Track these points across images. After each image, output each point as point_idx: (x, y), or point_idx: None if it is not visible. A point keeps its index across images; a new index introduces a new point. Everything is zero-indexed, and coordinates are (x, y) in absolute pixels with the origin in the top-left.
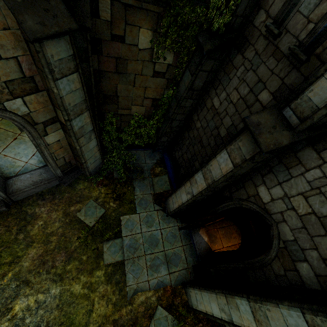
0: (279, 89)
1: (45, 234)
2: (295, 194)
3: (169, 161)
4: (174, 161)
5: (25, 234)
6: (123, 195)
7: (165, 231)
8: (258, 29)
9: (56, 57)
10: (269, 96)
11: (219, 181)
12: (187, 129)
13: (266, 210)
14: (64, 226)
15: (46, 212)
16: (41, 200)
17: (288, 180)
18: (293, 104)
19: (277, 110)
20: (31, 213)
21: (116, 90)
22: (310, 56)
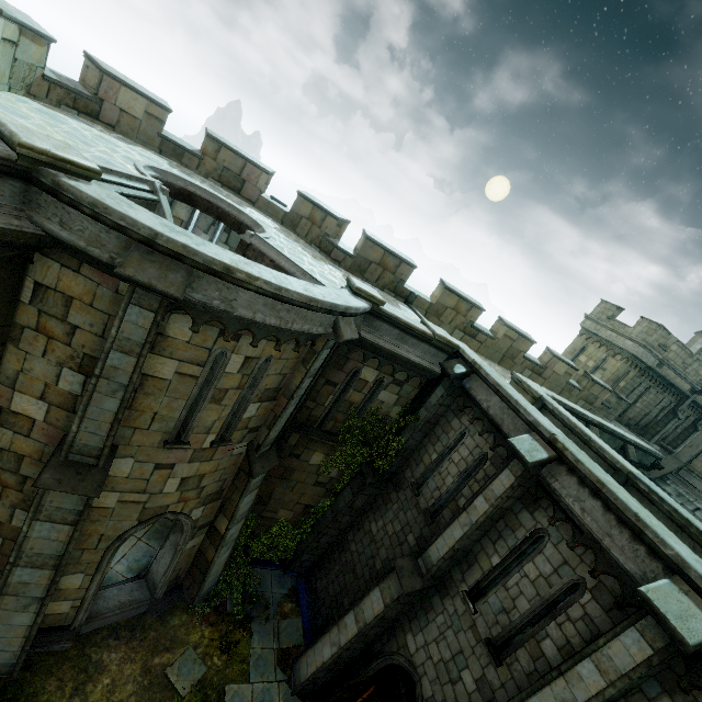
0: (419, 536)
1: None
2: (431, 641)
3: (306, 594)
4: (313, 594)
5: (82, 698)
6: (235, 645)
7: None
8: (407, 480)
9: (255, 481)
10: (414, 540)
11: (371, 623)
12: (339, 549)
13: (413, 663)
14: (139, 692)
15: (118, 661)
16: (113, 638)
17: (427, 626)
18: (423, 556)
19: (415, 558)
20: (96, 660)
21: (272, 492)
22: (434, 520)
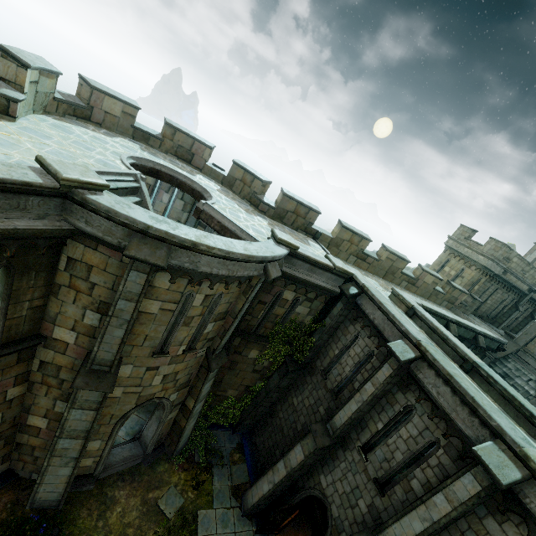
0: (327, 408)
1: (122, 524)
2: (337, 480)
3: (248, 447)
4: (254, 447)
5: (104, 521)
6: (202, 483)
7: (240, 535)
8: (318, 368)
9: (212, 374)
10: (324, 411)
11: (295, 468)
12: (271, 416)
13: (325, 494)
14: (141, 516)
15: (125, 496)
16: (121, 481)
17: (334, 469)
18: (330, 423)
19: (325, 423)
20: (111, 496)
21: (222, 378)
22: (337, 397)
